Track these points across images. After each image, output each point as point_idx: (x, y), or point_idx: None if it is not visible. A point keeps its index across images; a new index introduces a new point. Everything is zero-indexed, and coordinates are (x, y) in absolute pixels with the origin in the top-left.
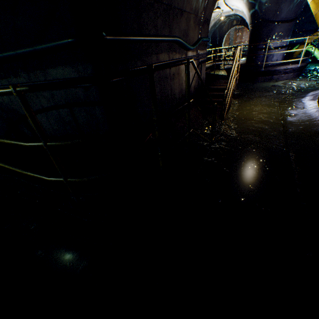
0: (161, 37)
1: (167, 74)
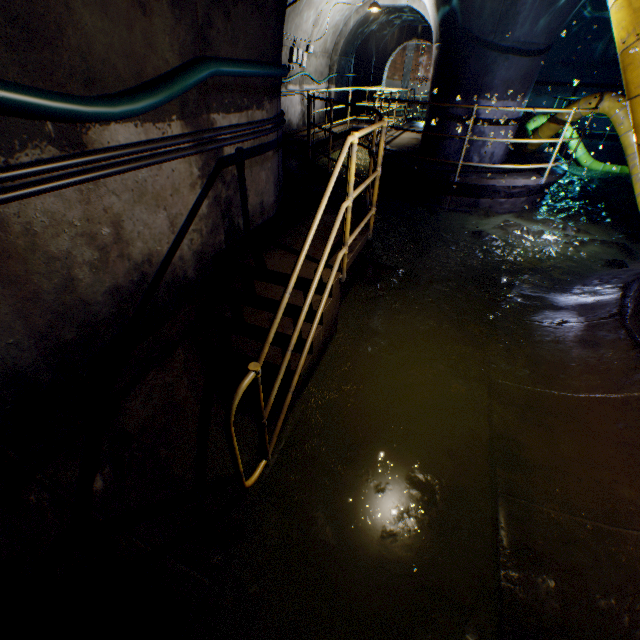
0: None
1: None
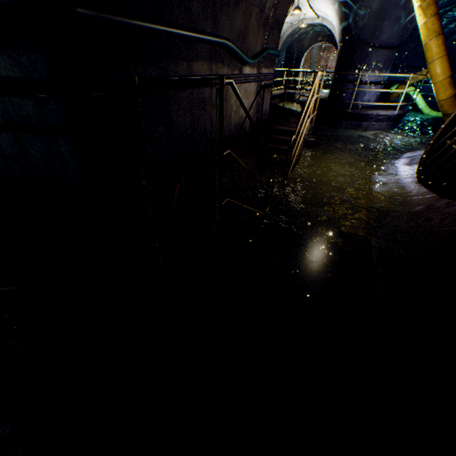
0: (197, 33)
1: (205, 97)
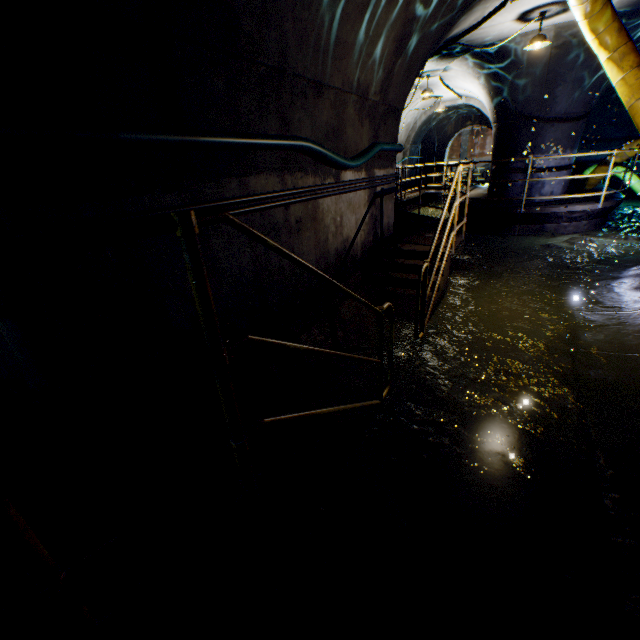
0: (249, 138)
1: (277, 221)
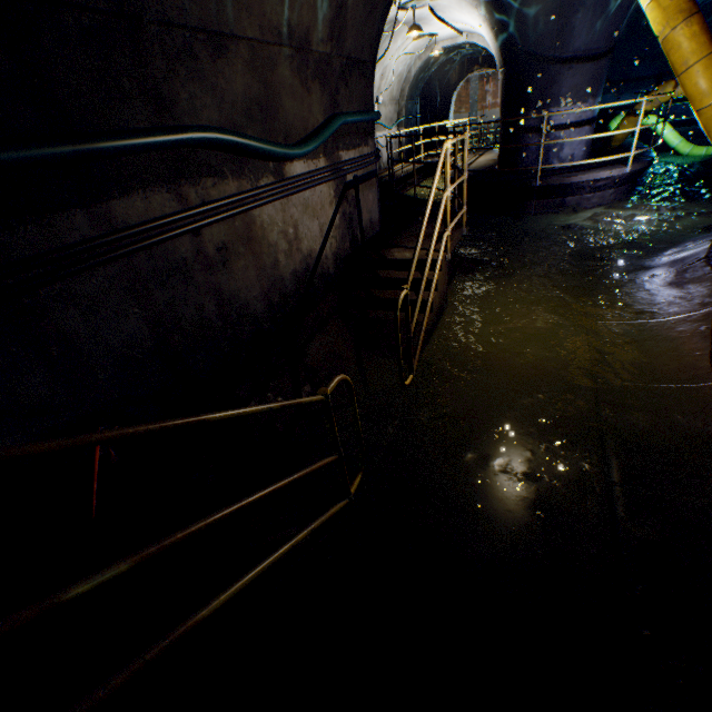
0: (81, 142)
1: (182, 257)
